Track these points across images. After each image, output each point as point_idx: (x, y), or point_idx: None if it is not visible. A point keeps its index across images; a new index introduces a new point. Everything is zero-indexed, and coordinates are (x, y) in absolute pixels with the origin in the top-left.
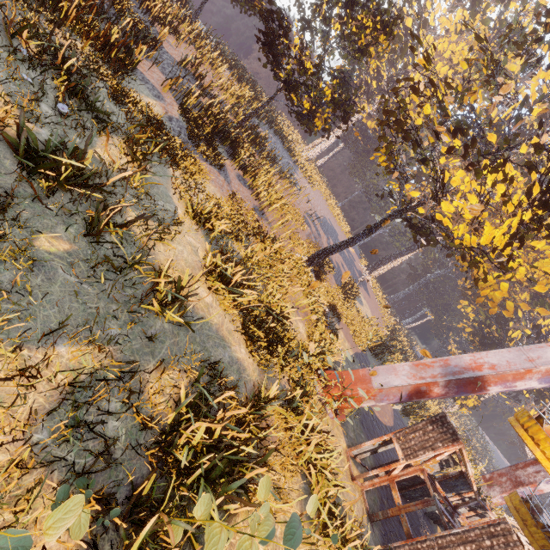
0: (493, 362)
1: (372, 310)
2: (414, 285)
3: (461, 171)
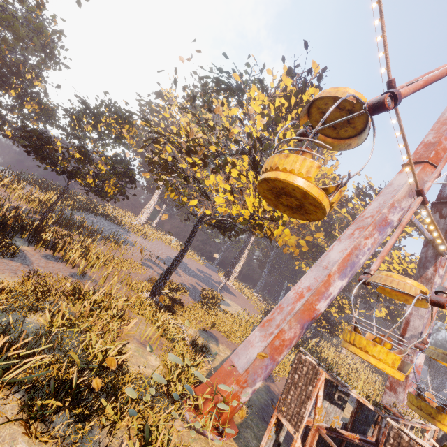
0: (307, 285)
1: (242, 306)
2: (265, 271)
3: (212, 175)
